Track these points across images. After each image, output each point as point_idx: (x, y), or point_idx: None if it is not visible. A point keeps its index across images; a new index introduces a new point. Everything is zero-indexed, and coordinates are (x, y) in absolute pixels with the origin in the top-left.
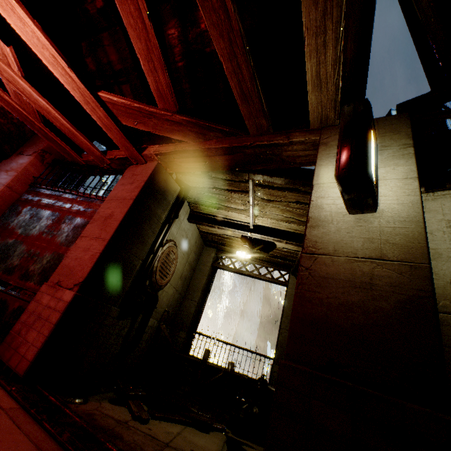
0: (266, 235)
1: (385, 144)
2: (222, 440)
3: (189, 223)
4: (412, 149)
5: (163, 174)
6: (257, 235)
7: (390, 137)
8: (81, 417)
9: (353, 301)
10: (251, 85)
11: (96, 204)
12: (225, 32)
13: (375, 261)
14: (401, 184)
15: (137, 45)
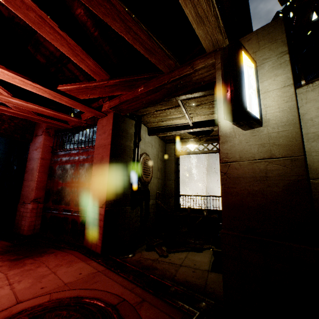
0: (203, 127)
1: (266, 57)
2: (210, 254)
3: (150, 136)
4: (287, 56)
5: (120, 118)
6: (197, 129)
7: (269, 48)
8: (134, 266)
9: (256, 190)
10: (150, 42)
11: (90, 151)
12: (115, 15)
13: (267, 160)
14: (280, 93)
15: (63, 49)
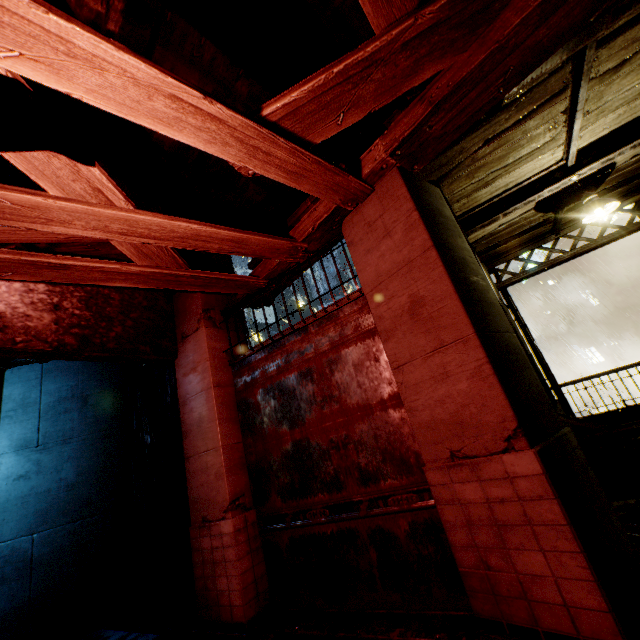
0: (613, 152)
1: None
2: None
3: None
4: None
5: (414, 182)
6: (593, 167)
7: None
8: None
9: None
10: None
11: (345, 314)
12: None
13: None
14: None
15: None
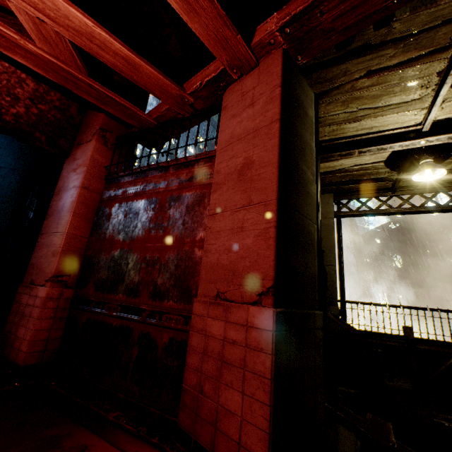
0: None
1: None
2: None
3: None
4: None
5: (293, 71)
6: (440, 138)
7: None
8: None
9: None
10: None
11: (199, 166)
12: None
13: None
14: None
15: None
